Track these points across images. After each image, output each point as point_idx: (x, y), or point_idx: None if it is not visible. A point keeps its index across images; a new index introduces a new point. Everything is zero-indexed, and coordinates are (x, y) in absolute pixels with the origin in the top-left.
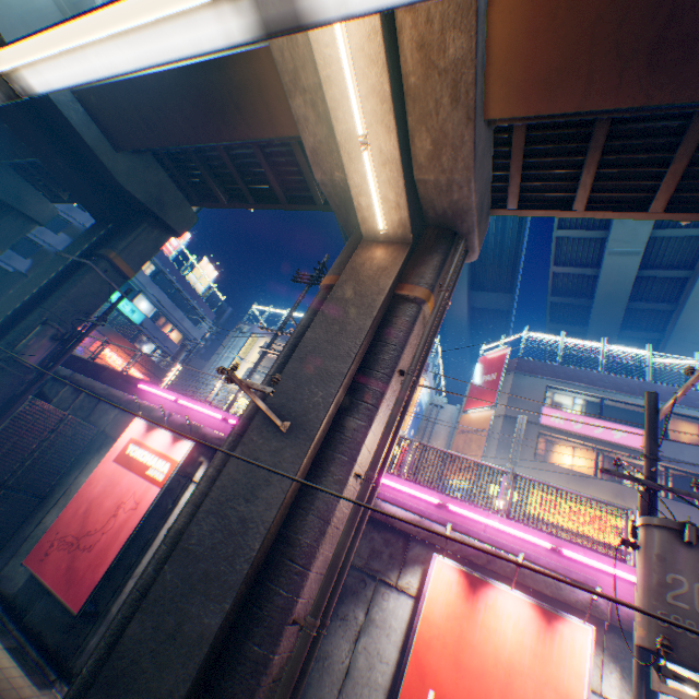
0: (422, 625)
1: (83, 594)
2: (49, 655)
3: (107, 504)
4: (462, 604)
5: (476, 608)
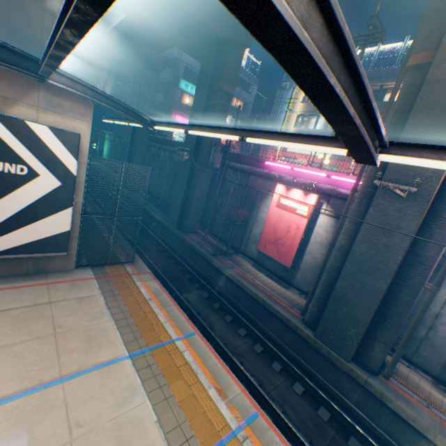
0: None
1: (288, 261)
2: (280, 278)
3: (281, 227)
4: None
5: None
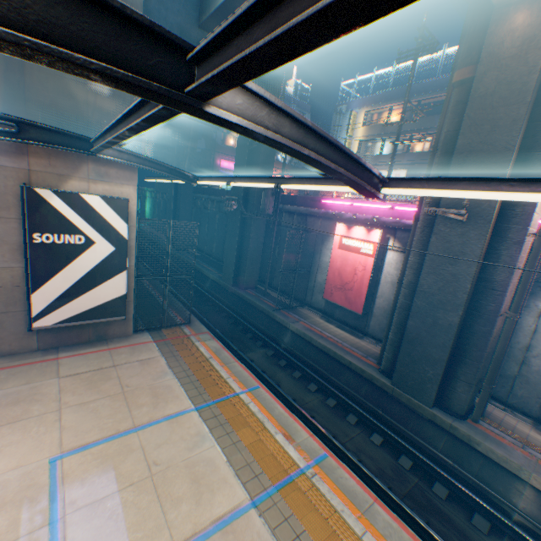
0: None
1: (358, 308)
2: (353, 328)
3: (347, 270)
4: None
5: None
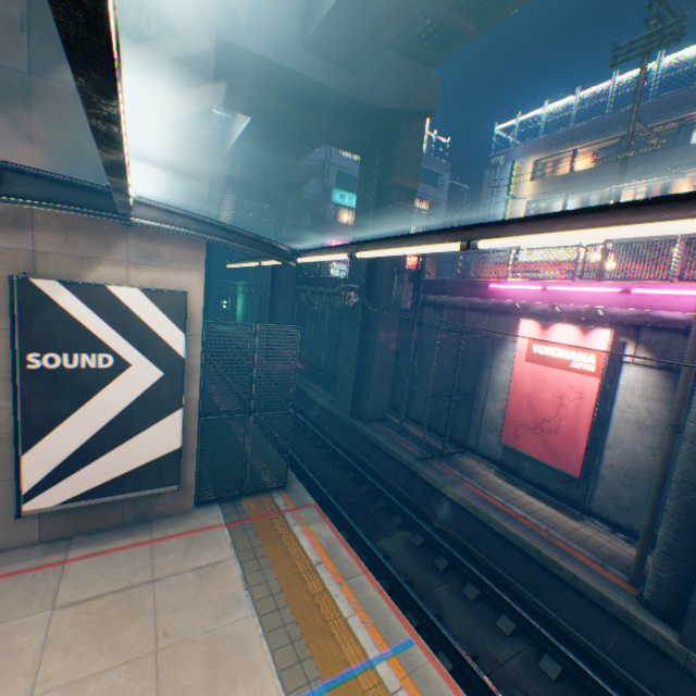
0: None
1: (572, 465)
2: (559, 498)
3: (544, 397)
4: None
5: None
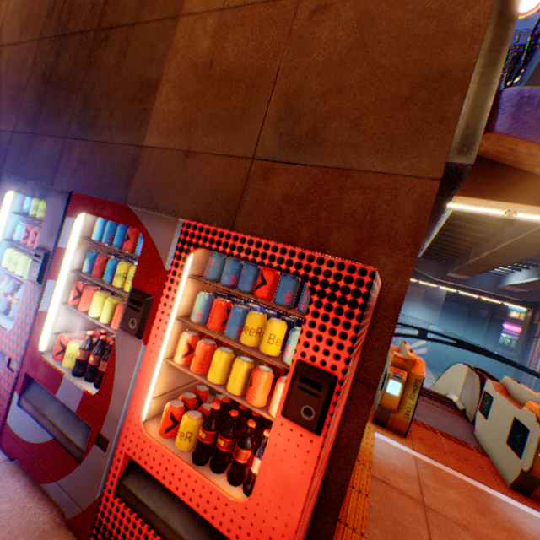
0: None
1: None
2: None
3: None
4: None
5: None
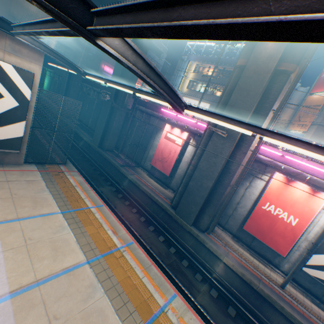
0: (267, 189)
1: (168, 172)
2: (163, 183)
3: (166, 151)
4: (282, 186)
5: (287, 187)
